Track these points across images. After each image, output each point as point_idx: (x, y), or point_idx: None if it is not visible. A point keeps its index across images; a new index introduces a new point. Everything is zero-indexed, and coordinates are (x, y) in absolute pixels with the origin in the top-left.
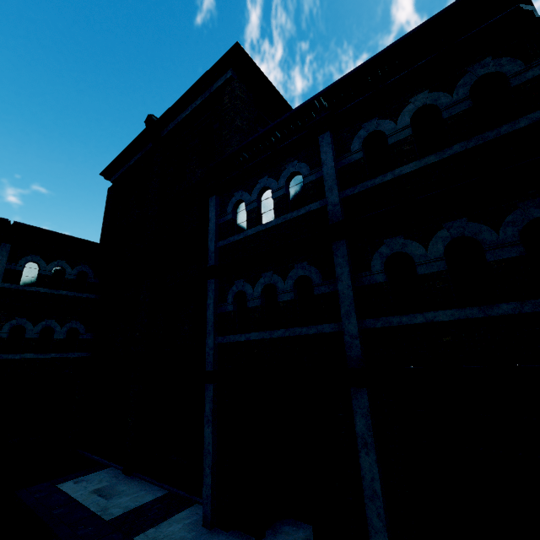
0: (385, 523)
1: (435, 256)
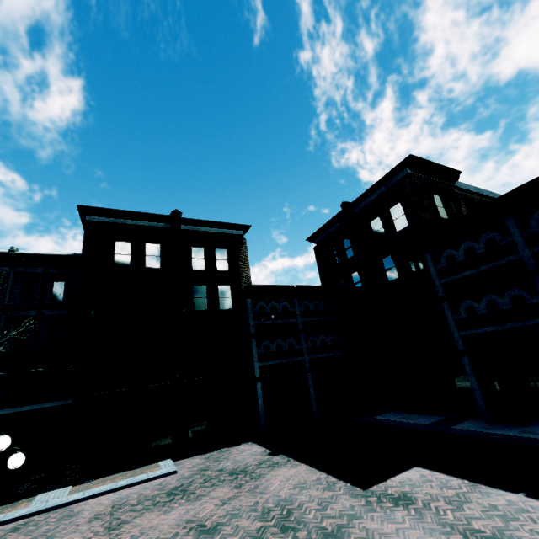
0: None
1: None
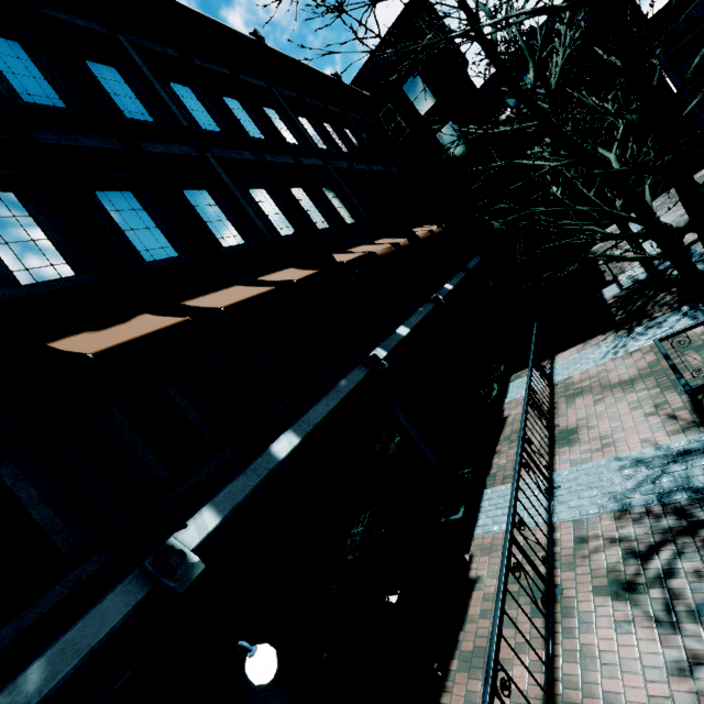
0: None
1: None
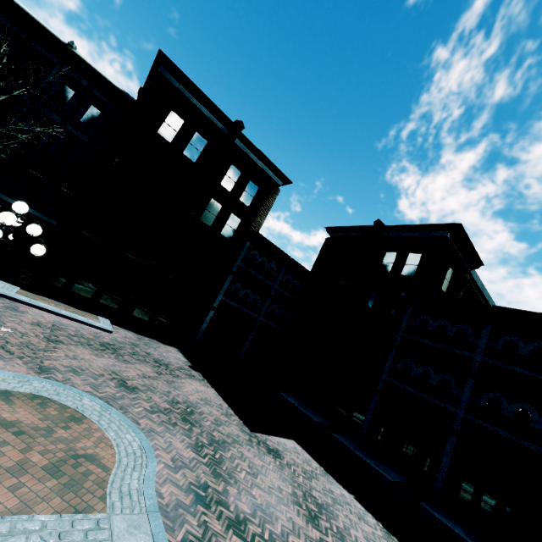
0: (443, 480)
1: (511, 410)
